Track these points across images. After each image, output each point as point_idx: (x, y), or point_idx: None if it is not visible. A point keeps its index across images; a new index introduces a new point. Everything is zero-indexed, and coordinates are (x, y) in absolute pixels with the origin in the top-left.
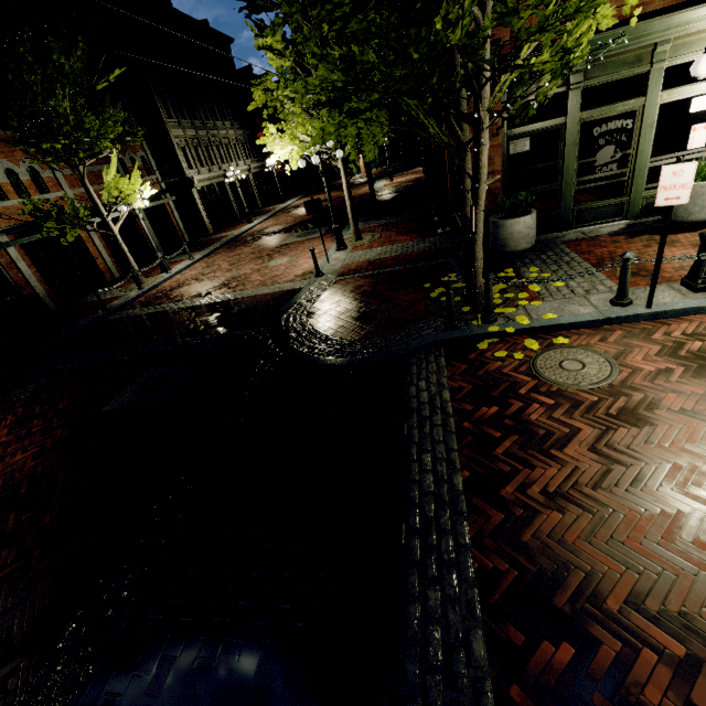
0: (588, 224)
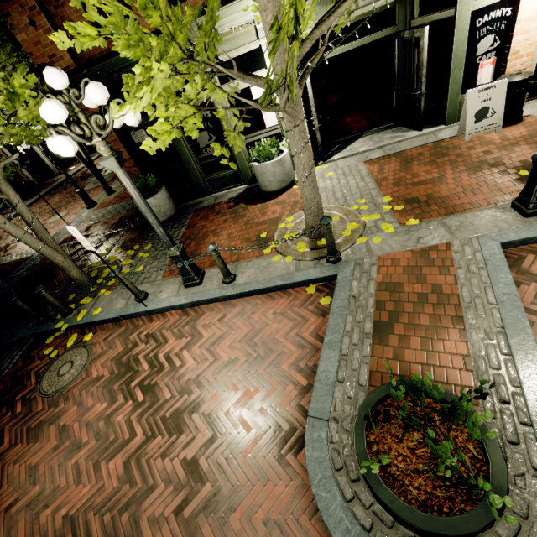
0: (221, 189)
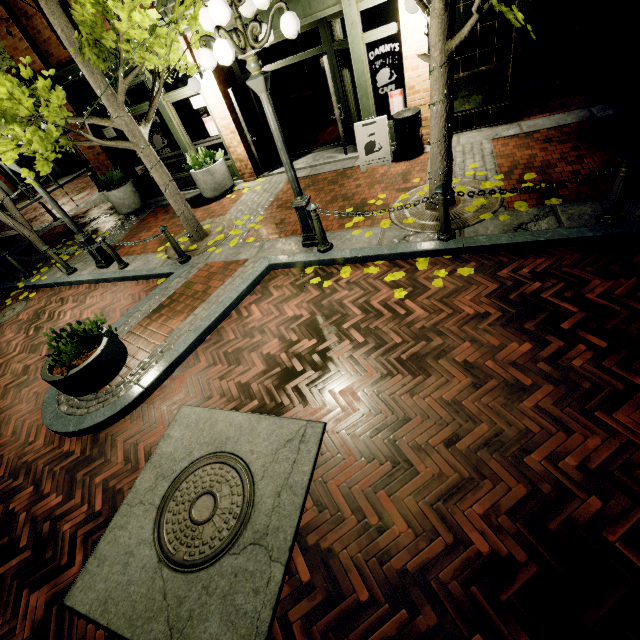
0: (183, 190)
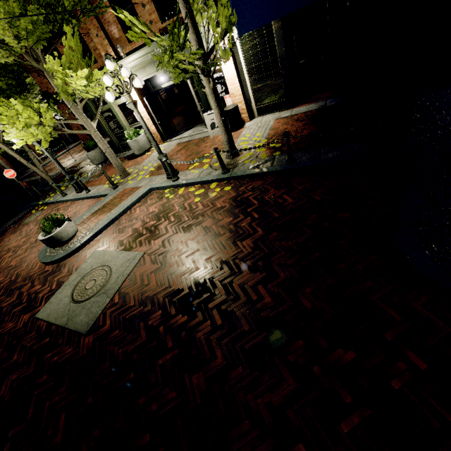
0: (127, 150)
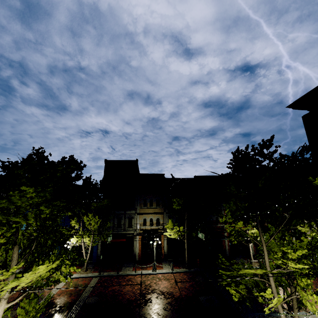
0: None
